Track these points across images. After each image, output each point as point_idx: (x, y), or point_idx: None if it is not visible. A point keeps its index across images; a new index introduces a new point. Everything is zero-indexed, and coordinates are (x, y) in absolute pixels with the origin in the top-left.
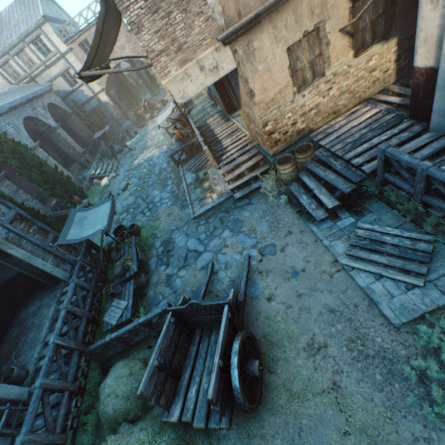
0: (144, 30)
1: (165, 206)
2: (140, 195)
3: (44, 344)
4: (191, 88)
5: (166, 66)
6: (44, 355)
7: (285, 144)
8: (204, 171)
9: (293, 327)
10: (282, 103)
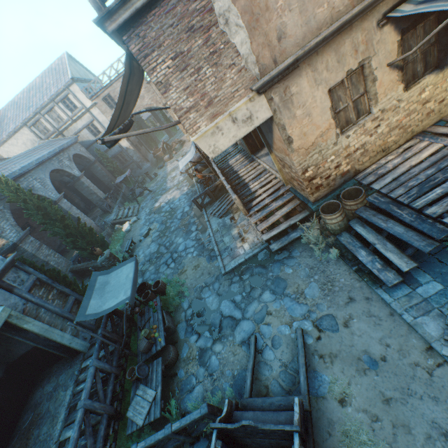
0: (171, 88)
1: (190, 256)
2: (162, 242)
3: (57, 445)
4: (222, 141)
5: (195, 122)
6: None
7: (327, 189)
8: (231, 215)
9: None
10: (324, 147)
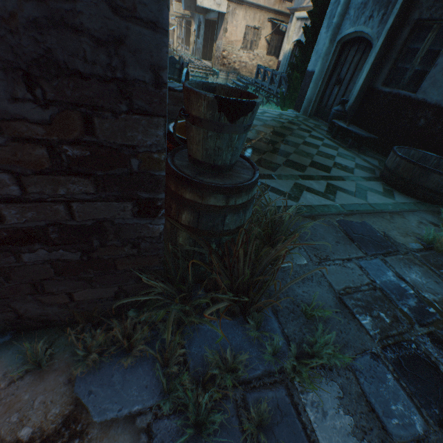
0: None
1: None
2: None
3: None
4: (206, 3)
5: None
6: None
7: (227, 70)
8: None
9: None
10: (235, 48)
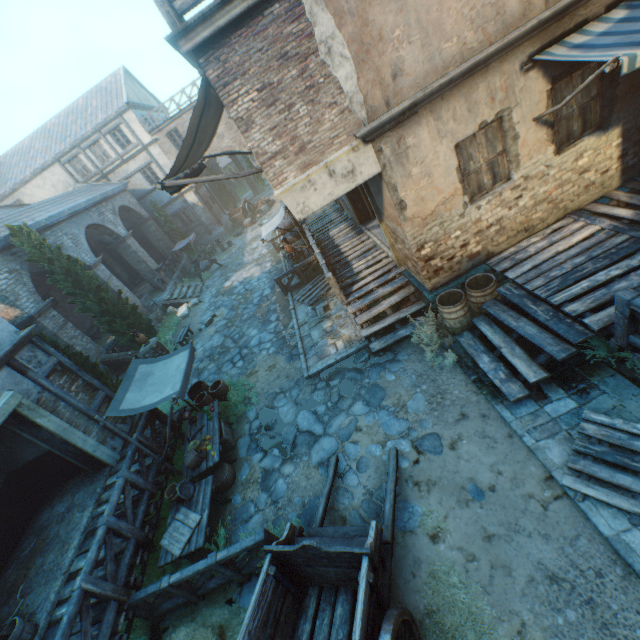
0: (254, 127)
1: (265, 353)
2: (230, 333)
3: (67, 576)
4: (315, 199)
5: (281, 171)
6: (65, 598)
7: (450, 274)
8: (324, 304)
9: (481, 601)
10: (447, 218)
